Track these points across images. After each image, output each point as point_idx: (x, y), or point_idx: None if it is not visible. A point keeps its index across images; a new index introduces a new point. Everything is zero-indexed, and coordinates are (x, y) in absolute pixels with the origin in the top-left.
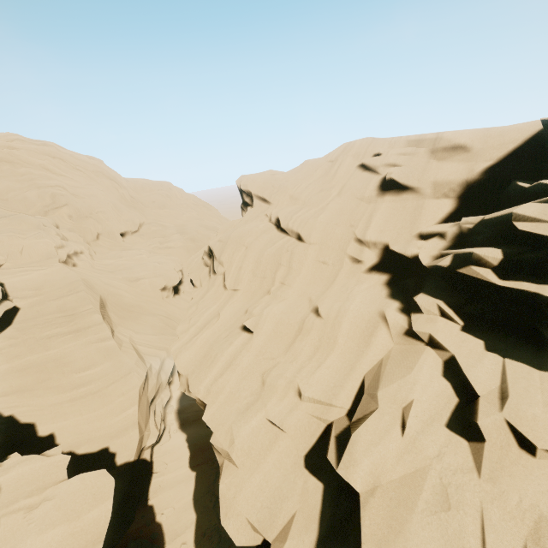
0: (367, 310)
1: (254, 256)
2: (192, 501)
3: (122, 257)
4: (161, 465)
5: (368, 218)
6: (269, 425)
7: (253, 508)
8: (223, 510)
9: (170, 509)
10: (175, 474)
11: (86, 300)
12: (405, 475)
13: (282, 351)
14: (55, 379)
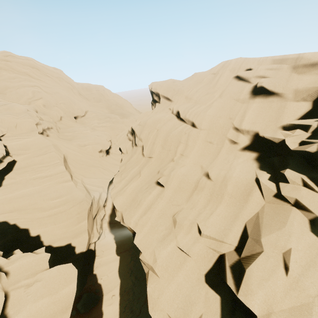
0: (245, 177)
1: (163, 136)
2: (117, 272)
3: (75, 131)
4: (100, 252)
5: (243, 114)
6: (179, 251)
7: (171, 307)
8: (151, 305)
9: (106, 276)
10: (108, 257)
11: (56, 157)
12: (293, 307)
13: (184, 200)
14: (39, 203)
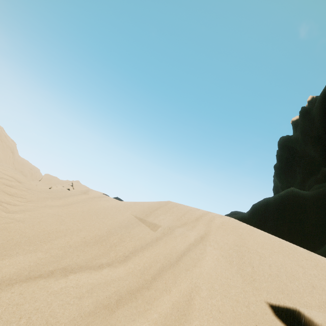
0: None
1: None
2: None
3: None
4: None
5: None
6: None
7: None
8: None
9: None
10: None
11: None
12: None
13: None
14: None
